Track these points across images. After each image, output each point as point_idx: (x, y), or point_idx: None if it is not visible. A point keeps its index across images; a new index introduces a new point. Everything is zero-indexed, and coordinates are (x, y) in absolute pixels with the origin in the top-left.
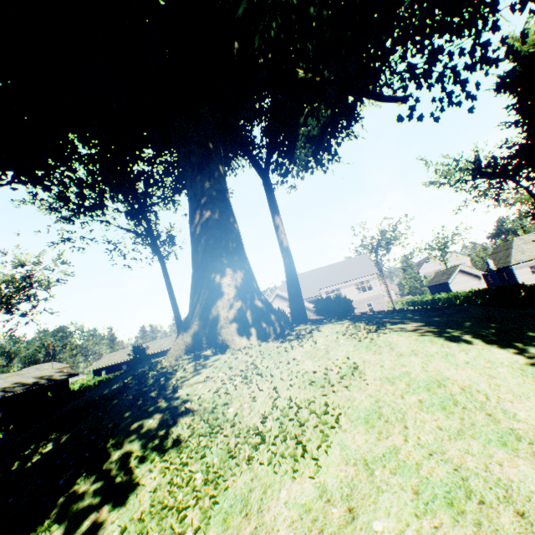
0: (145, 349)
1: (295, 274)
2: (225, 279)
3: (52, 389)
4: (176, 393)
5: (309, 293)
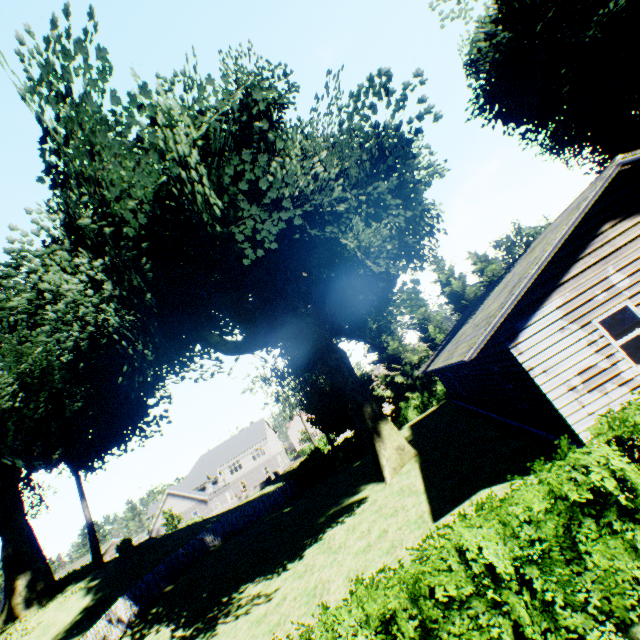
0: None
1: (95, 537)
2: (19, 582)
3: None
4: None
5: (199, 482)
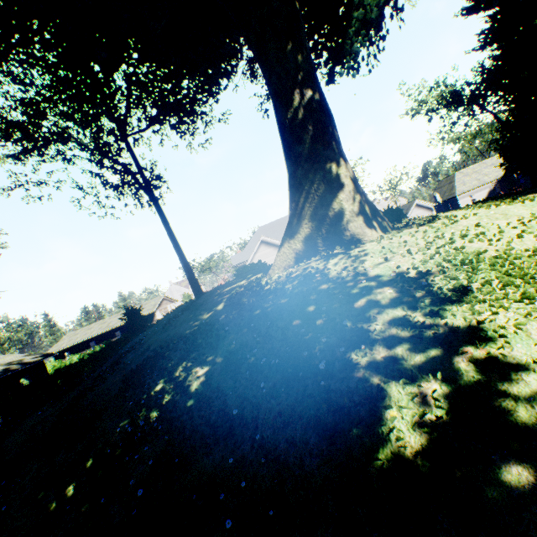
0: (139, 310)
1: None
2: (341, 170)
3: (27, 374)
4: (366, 275)
5: None
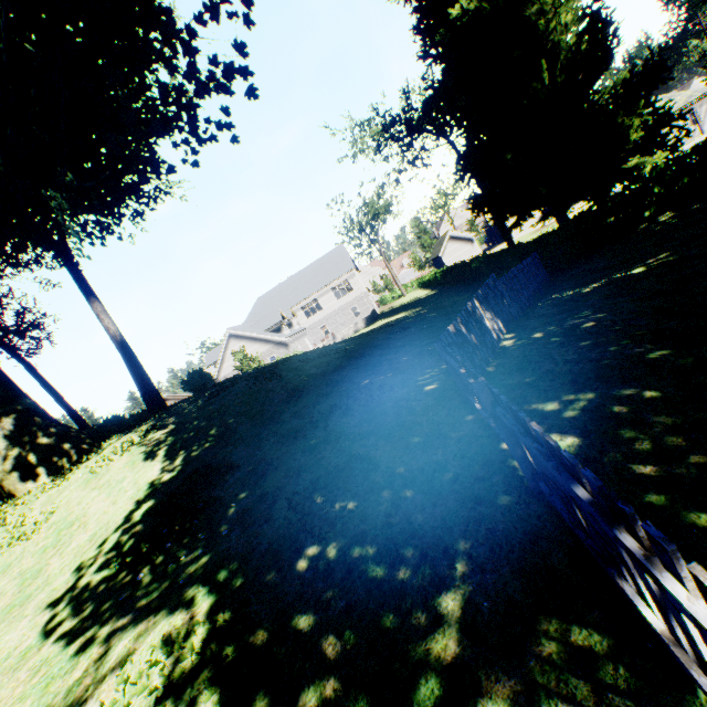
0: None
1: (136, 365)
2: None
3: None
4: None
5: (271, 322)
